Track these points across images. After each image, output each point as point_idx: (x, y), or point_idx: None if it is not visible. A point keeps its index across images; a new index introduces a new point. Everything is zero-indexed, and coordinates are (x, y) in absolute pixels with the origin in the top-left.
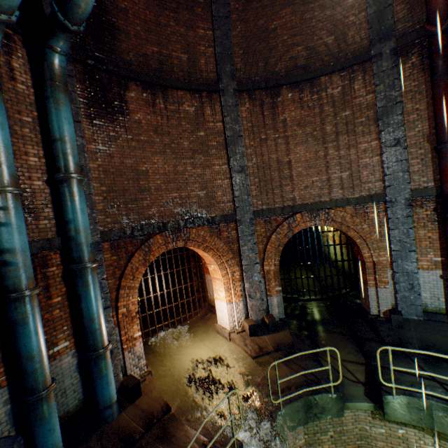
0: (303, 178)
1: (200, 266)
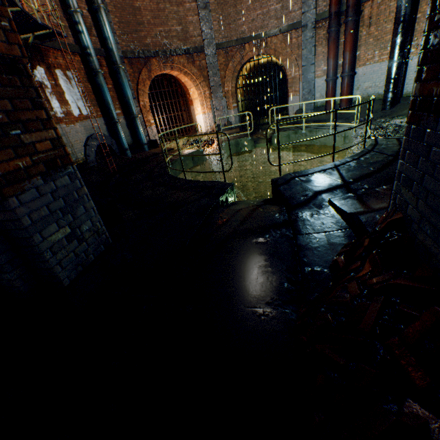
0: (251, 12)
1: (186, 101)
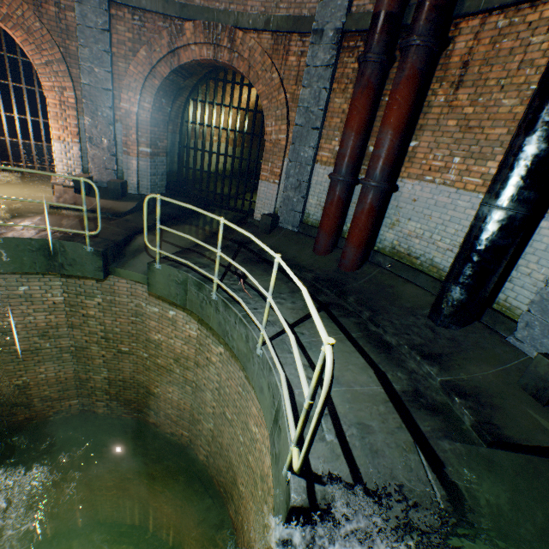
0: None
1: None
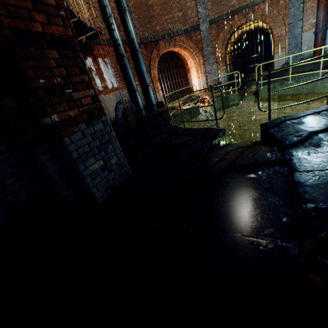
0: None
1: (184, 70)
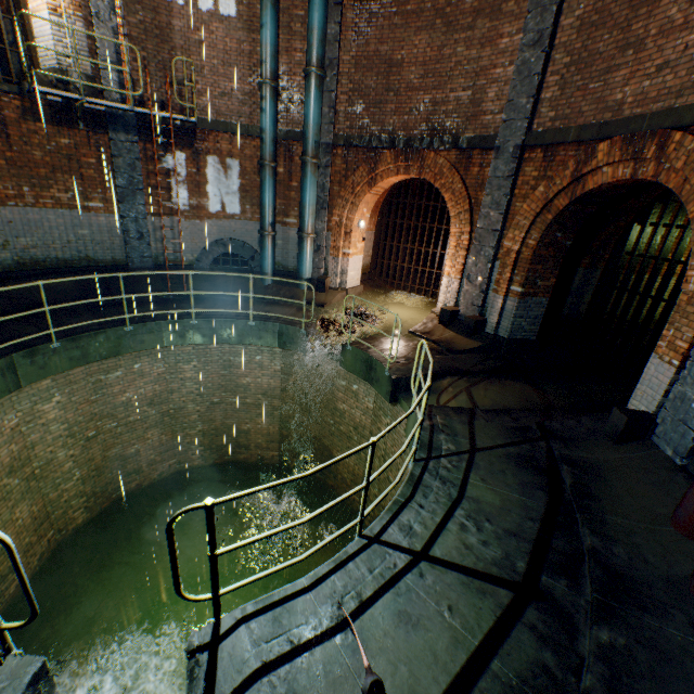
0: (668, 39)
1: None
